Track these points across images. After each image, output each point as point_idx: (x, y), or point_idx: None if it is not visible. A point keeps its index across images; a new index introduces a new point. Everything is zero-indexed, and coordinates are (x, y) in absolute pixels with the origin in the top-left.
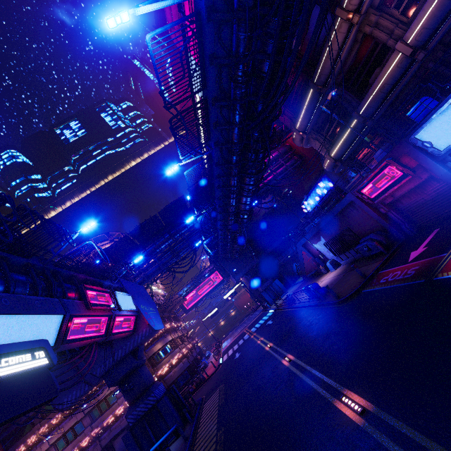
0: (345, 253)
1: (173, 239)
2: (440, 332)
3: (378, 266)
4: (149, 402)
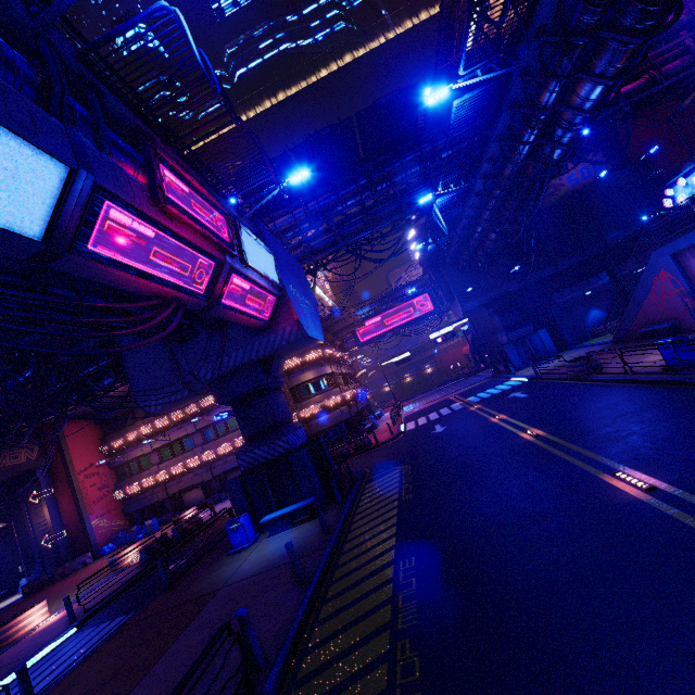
0: None
1: (372, 193)
2: None
3: None
4: (277, 448)
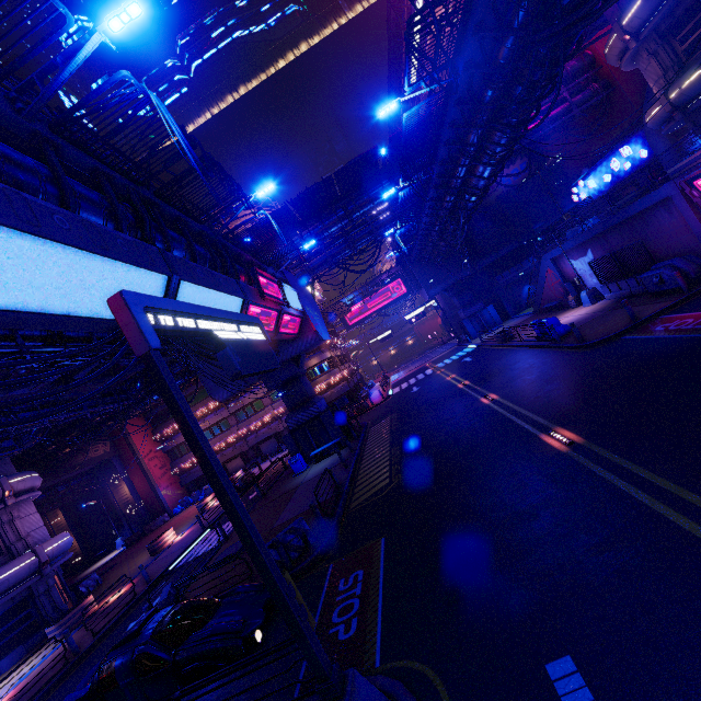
0: (619, 282)
1: (350, 221)
2: (700, 389)
3: (664, 308)
4: (311, 413)
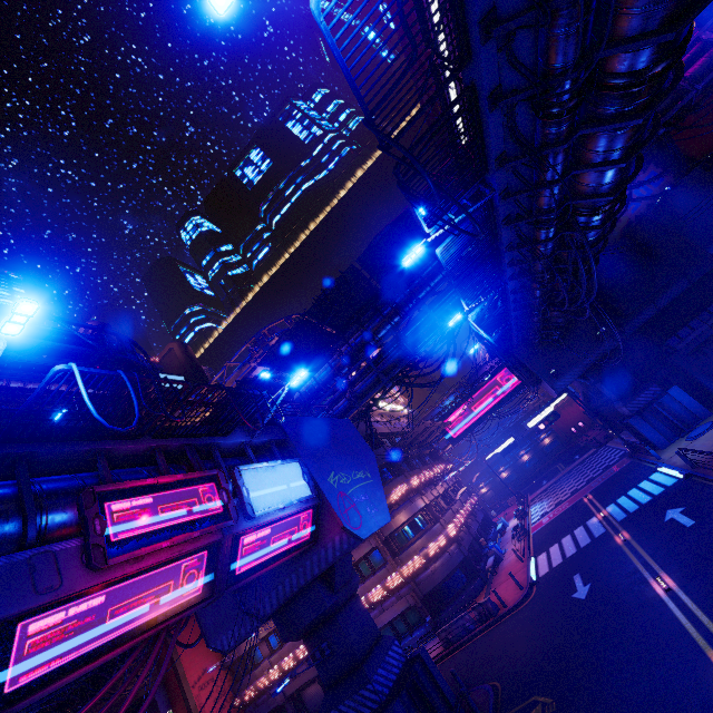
0: None
1: (401, 317)
2: None
3: None
4: (364, 702)
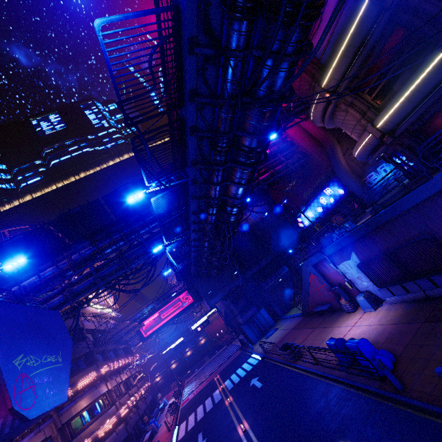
0: (404, 283)
1: (125, 242)
2: None
3: None
4: None
